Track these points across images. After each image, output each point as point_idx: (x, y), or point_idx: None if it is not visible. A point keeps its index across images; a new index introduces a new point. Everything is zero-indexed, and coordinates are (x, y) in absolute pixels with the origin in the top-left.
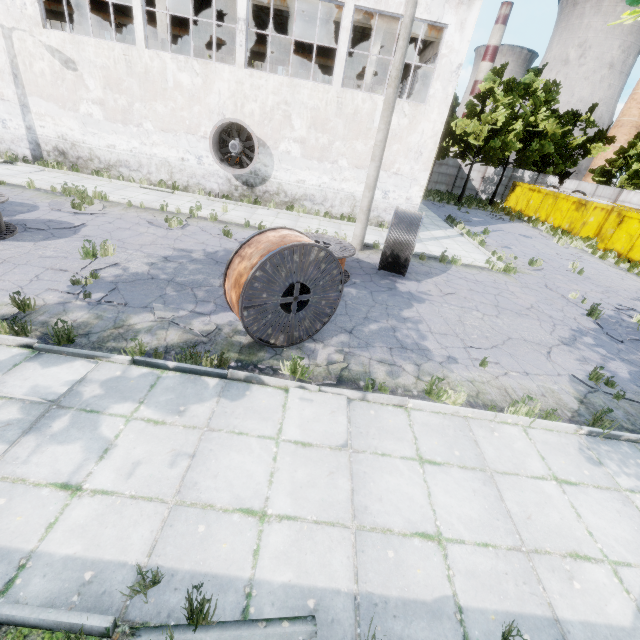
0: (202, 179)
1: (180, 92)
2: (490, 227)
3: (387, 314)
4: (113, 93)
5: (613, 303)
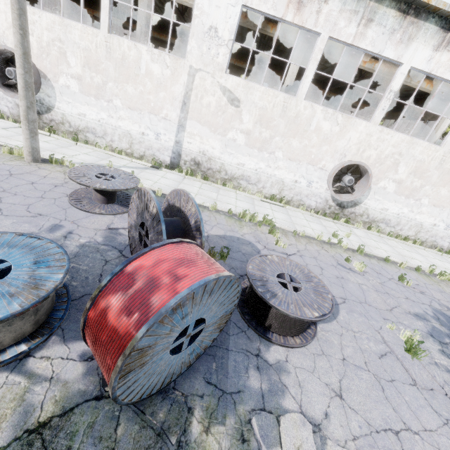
0: (305, 197)
1: (317, 134)
2: None
3: None
4: (261, 127)
5: None
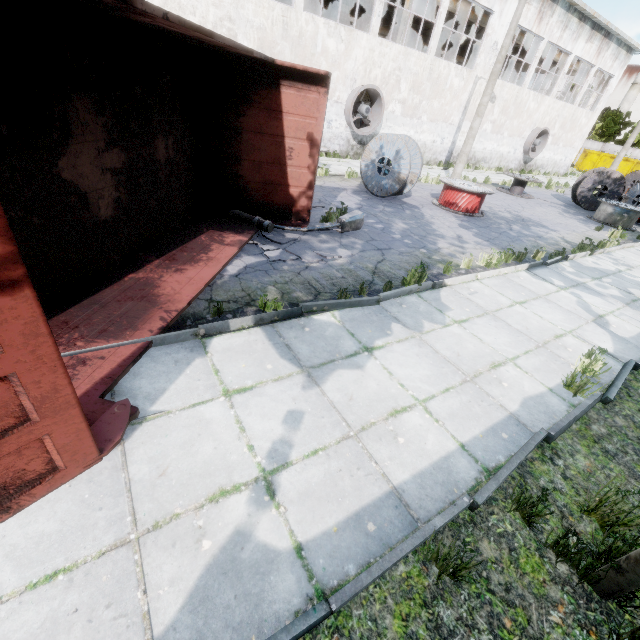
0: (510, 163)
1: (526, 113)
2: None
3: None
4: (501, 116)
5: None
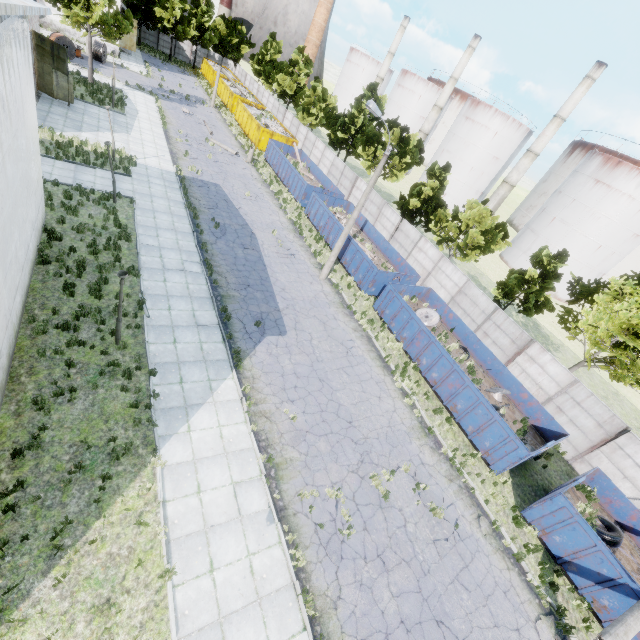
0: None
1: None
2: (169, 72)
3: (93, 66)
4: None
5: (177, 91)
